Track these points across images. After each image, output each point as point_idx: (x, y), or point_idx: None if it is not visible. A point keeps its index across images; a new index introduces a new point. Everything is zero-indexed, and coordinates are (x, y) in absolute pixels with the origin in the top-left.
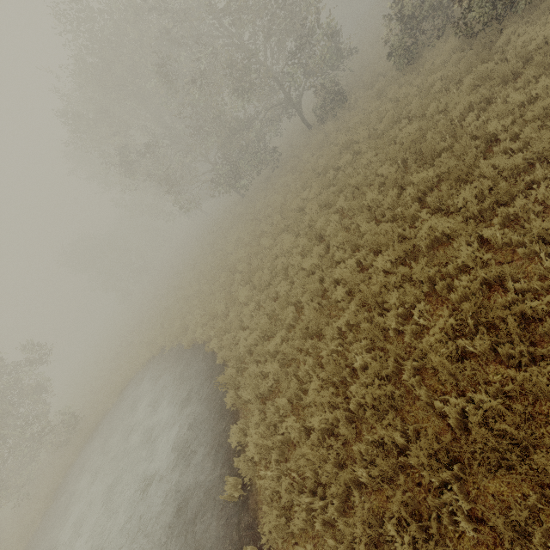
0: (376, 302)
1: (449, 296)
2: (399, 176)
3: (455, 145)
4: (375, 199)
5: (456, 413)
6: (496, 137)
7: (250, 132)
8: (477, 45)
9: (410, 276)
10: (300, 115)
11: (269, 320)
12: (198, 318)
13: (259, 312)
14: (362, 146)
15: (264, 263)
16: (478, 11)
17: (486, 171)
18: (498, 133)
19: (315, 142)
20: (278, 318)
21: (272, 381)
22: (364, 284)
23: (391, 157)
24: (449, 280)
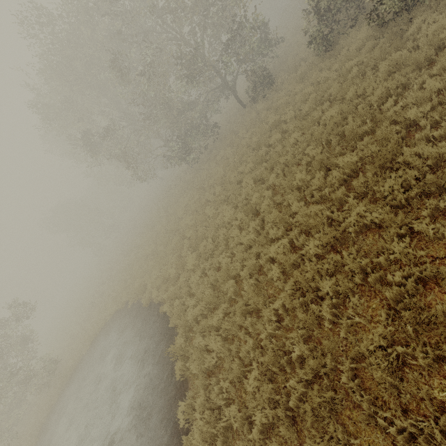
0: (310, 286)
1: (383, 290)
2: (324, 158)
3: (377, 131)
4: (303, 179)
5: (403, 438)
6: (415, 122)
7: (193, 113)
8: (389, 33)
9: (341, 262)
10: (235, 96)
11: (212, 292)
12: (154, 278)
13: (204, 281)
14: (289, 126)
15: (208, 232)
16: (389, 3)
17: (411, 160)
18: (418, 119)
19: (249, 119)
20: (221, 288)
21: (216, 358)
22: (298, 270)
23: (316, 138)
24: (382, 273)
